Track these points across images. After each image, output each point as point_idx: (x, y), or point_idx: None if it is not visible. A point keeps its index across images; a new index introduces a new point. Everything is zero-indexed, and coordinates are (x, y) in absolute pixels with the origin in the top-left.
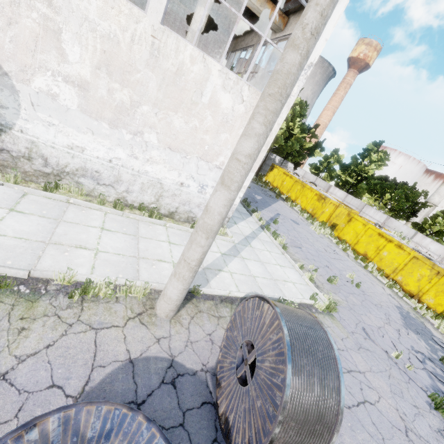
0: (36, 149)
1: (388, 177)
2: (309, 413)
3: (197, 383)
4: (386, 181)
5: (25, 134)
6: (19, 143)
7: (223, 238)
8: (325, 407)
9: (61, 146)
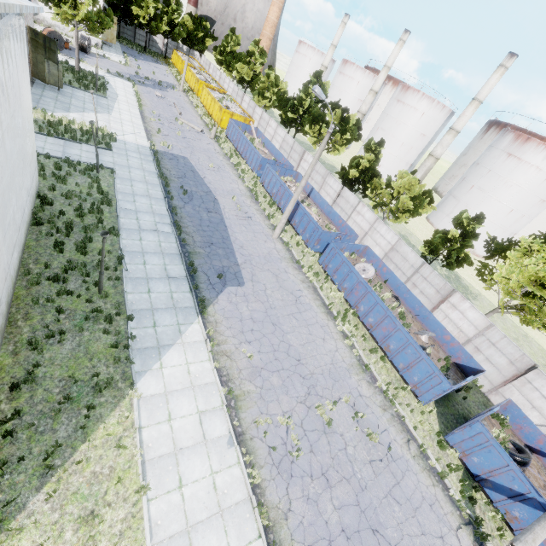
0: (45, 19)
1: (232, 52)
2: (83, 40)
3: (79, 51)
4: (233, 55)
5: (42, 15)
6: (41, 17)
7: (99, 50)
8: (85, 40)
9: (50, 18)
